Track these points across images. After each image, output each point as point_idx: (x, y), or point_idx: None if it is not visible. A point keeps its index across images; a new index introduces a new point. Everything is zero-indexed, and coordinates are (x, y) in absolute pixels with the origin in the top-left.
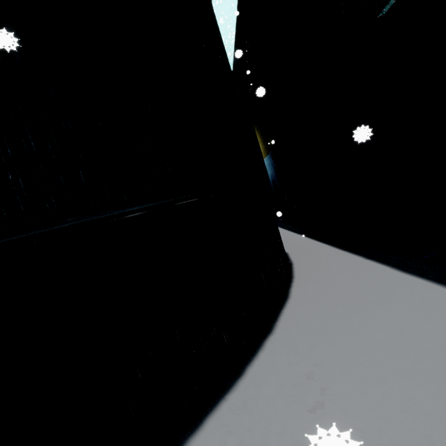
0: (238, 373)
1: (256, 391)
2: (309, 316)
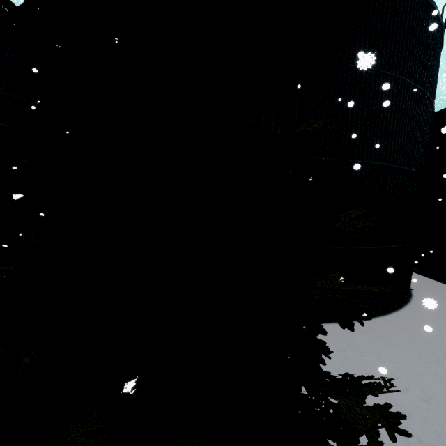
0: (410, 294)
1: (421, 298)
2: (423, 289)
